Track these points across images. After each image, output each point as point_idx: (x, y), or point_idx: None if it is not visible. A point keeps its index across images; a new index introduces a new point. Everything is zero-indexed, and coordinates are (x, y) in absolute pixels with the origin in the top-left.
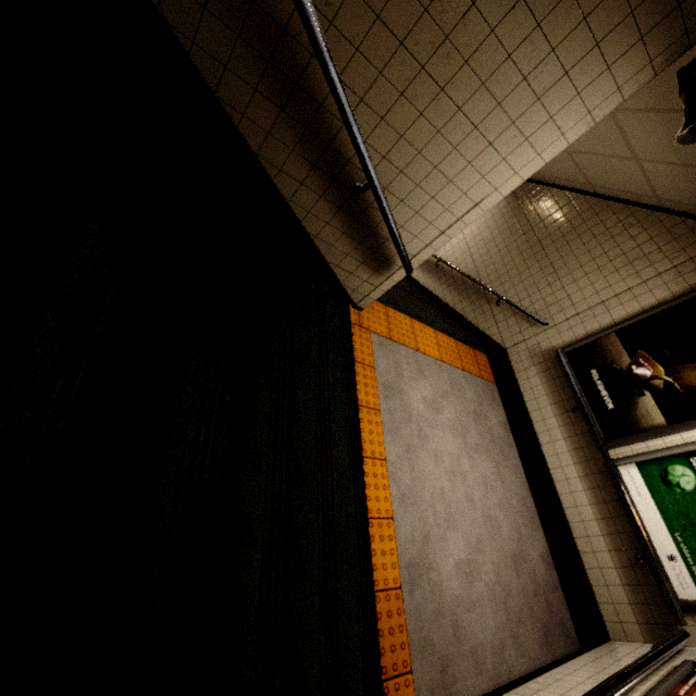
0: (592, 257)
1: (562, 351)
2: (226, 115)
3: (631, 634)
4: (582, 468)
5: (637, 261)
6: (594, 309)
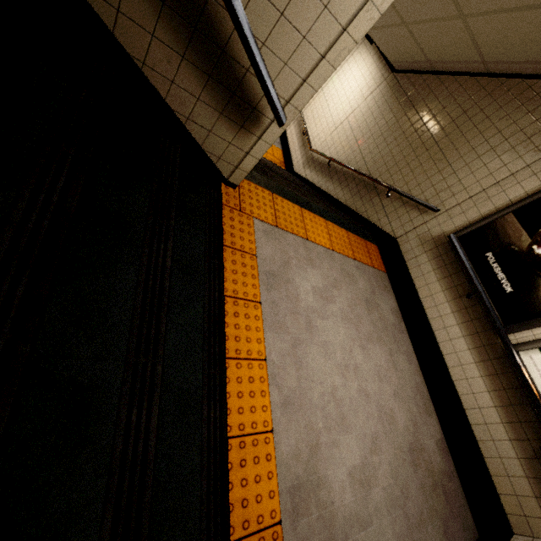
0: (485, 138)
1: (455, 236)
2: None
3: (537, 530)
4: (478, 353)
5: (537, 135)
6: (488, 190)
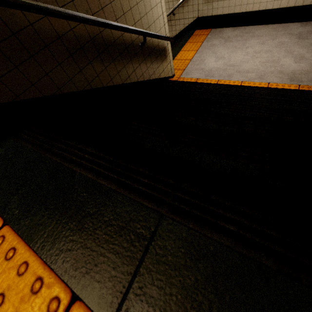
0: None
1: None
2: (110, 87)
3: None
4: None
5: None
6: None
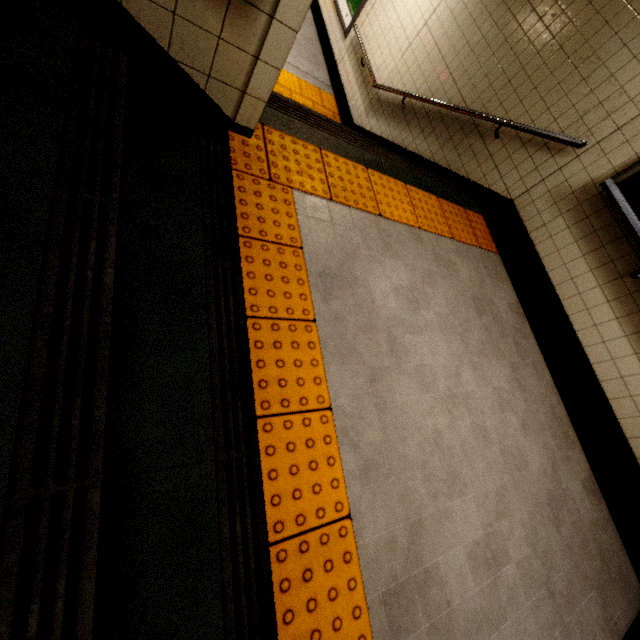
0: None
1: (613, 182)
2: None
3: None
4: None
5: None
6: None
